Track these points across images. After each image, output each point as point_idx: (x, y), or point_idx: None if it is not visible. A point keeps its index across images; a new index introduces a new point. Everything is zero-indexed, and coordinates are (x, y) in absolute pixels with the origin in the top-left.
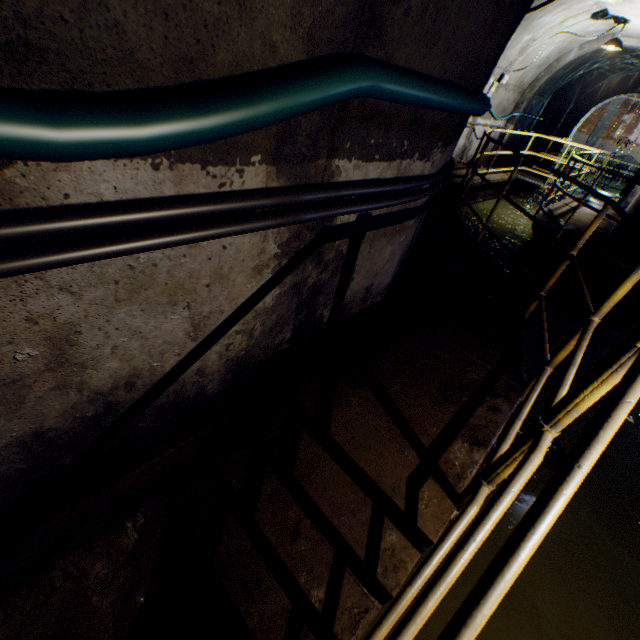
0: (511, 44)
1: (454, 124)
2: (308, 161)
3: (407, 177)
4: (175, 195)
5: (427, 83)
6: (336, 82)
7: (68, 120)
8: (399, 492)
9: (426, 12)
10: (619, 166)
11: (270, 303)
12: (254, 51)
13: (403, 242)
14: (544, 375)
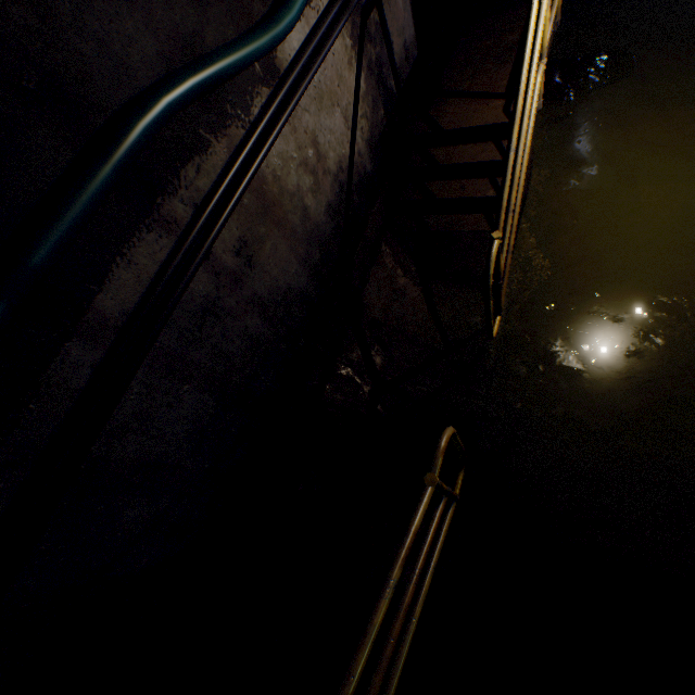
0: None
1: None
2: None
3: None
4: (309, 33)
5: None
6: None
7: (291, 6)
8: (500, 119)
9: None
10: None
11: (364, 88)
12: None
13: None
14: None
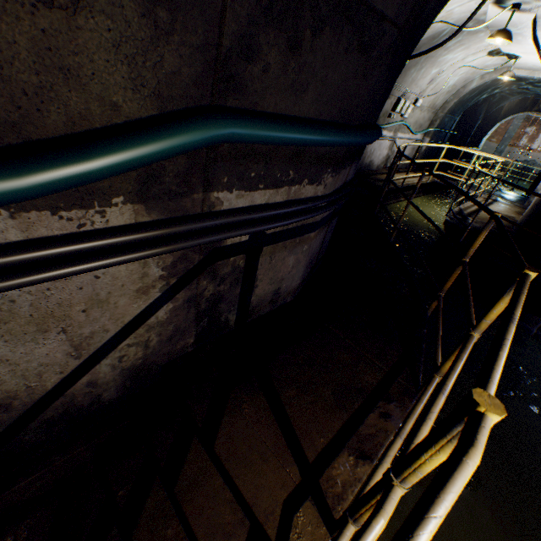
0: (422, 75)
1: (342, 153)
2: (182, 196)
3: (299, 199)
4: (24, 239)
5: (295, 126)
6: (183, 134)
7: None
8: (273, 518)
9: (288, 67)
10: (525, 168)
11: (164, 316)
12: (92, 111)
13: (307, 251)
14: (433, 383)
